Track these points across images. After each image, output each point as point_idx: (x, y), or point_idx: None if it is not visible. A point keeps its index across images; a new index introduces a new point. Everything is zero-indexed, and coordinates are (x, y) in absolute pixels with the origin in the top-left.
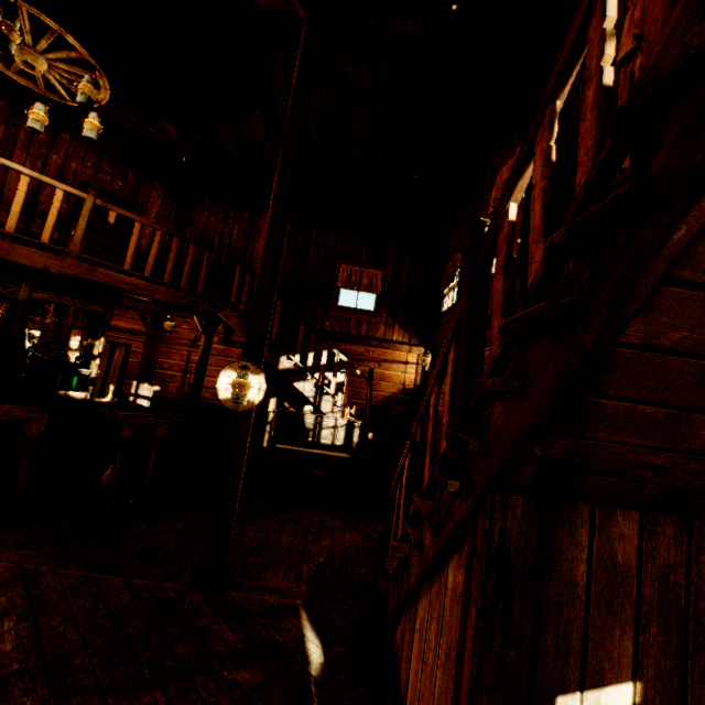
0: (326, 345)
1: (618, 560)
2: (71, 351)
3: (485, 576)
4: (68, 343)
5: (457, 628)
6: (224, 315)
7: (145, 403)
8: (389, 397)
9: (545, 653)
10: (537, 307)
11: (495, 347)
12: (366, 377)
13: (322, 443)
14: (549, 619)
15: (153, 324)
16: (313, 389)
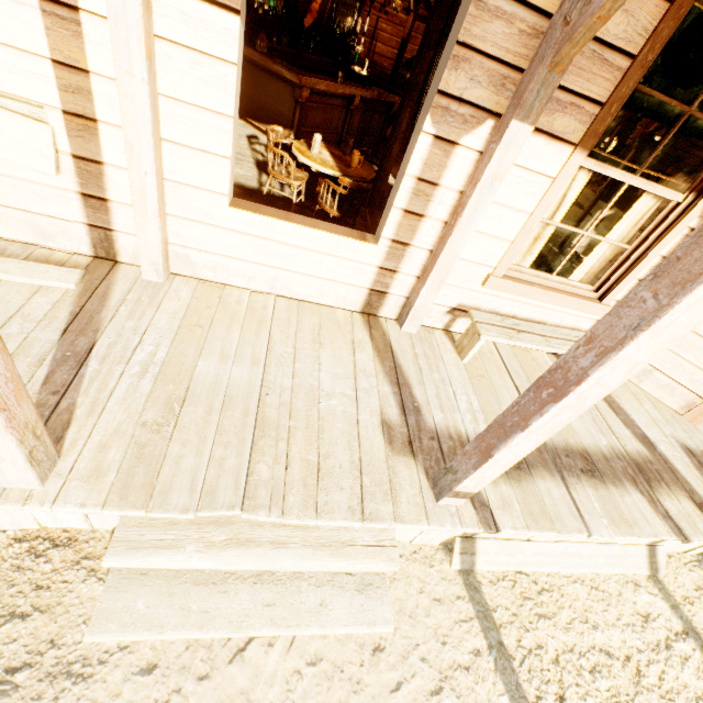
0: None
1: (626, 189)
2: (347, 28)
3: (601, 188)
4: (347, 20)
5: (583, 200)
6: None
7: None
8: None
9: (602, 203)
10: (651, 139)
11: (636, 137)
12: None
13: None
14: (607, 198)
15: None
16: None
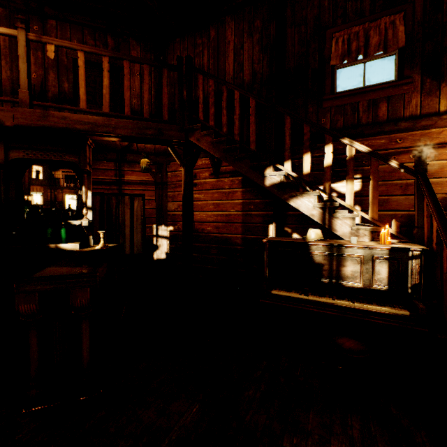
0: (328, 136)
1: None
2: (66, 205)
3: None
4: (62, 197)
5: None
6: (195, 138)
7: (165, 242)
8: (443, 200)
9: None
10: None
11: None
12: (410, 169)
13: (345, 286)
14: None
15: (157, 173)
16: (317, 204)
